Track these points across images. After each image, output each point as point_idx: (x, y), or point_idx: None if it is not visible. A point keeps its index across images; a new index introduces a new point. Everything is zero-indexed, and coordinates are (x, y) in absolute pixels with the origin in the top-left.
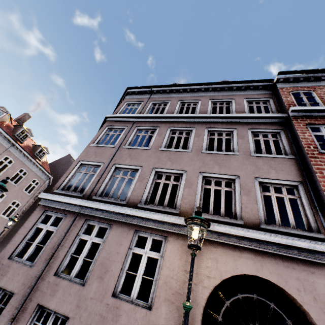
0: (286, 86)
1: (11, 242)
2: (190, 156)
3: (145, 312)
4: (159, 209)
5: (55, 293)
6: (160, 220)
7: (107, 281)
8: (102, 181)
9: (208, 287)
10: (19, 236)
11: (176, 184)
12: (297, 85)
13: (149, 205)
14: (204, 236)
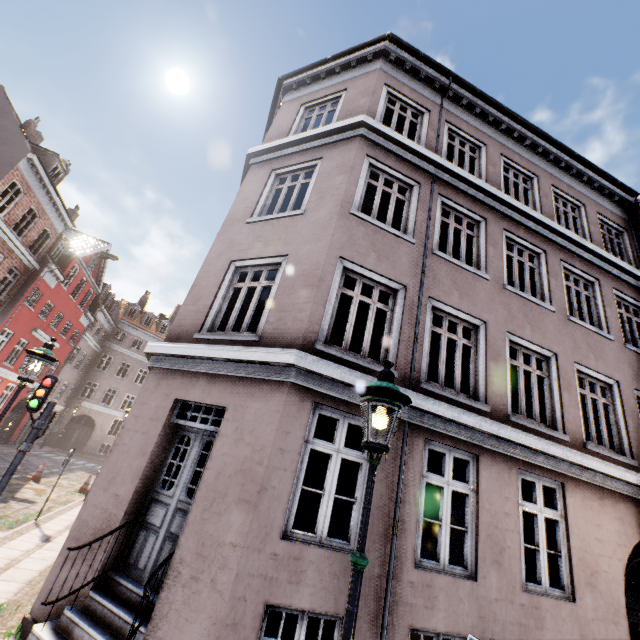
0: None
1: (265, 495)
2: (554, 321)
3: (570, 606)
4: (543, 432)
5: (433, 603)
6: (564, 458)
7: (509, 567)
8: (423, 342)
9: (622, 560)
10: (280, 477)
11: (543, 376)
12: None
13: (526, 420)
14: (609, 486)
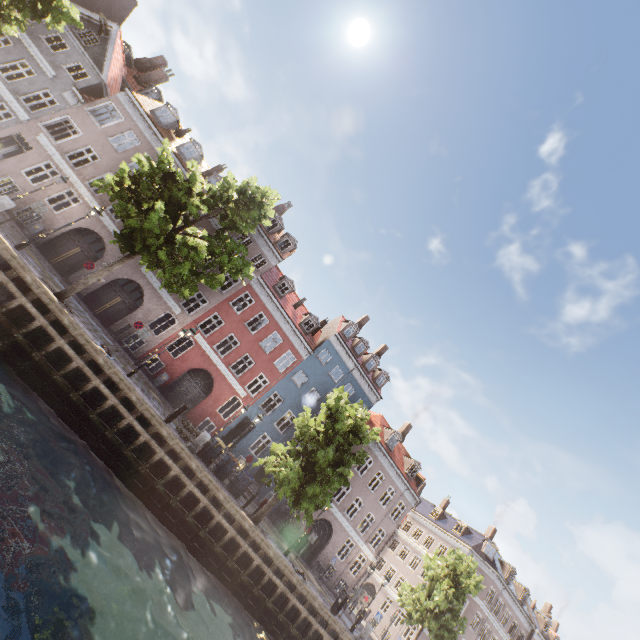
0: (534, 637)
1: None
2: None
3: None
4: None
5: None
6: None
7: None
8: None
9: None
10: None
11: None
12: (536, 639)
13: None
14: None
